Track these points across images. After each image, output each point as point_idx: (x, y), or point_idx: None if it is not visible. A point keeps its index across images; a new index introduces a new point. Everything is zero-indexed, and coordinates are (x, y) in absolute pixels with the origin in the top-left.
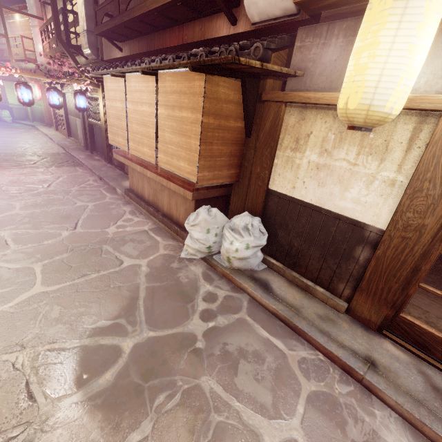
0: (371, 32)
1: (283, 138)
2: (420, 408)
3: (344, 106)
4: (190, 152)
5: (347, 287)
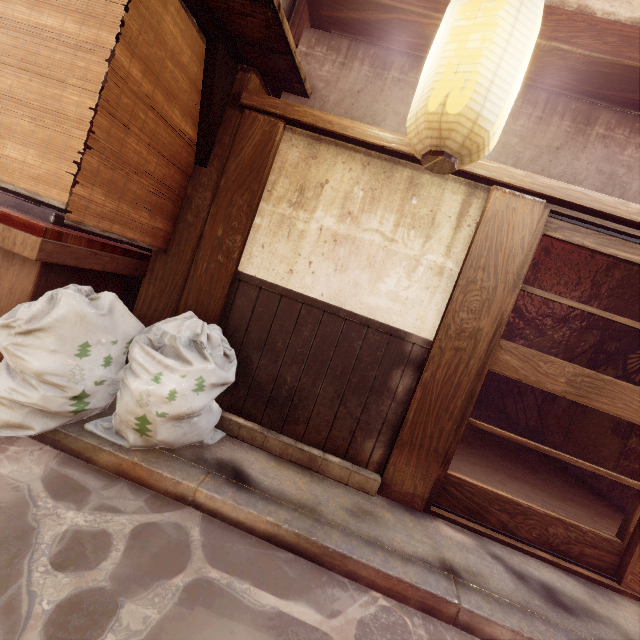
0: (483, 10)
1: (275, 182)
2: (535, 622)
3: (440, 109)
4: (54, 122)
5: (378, 445)
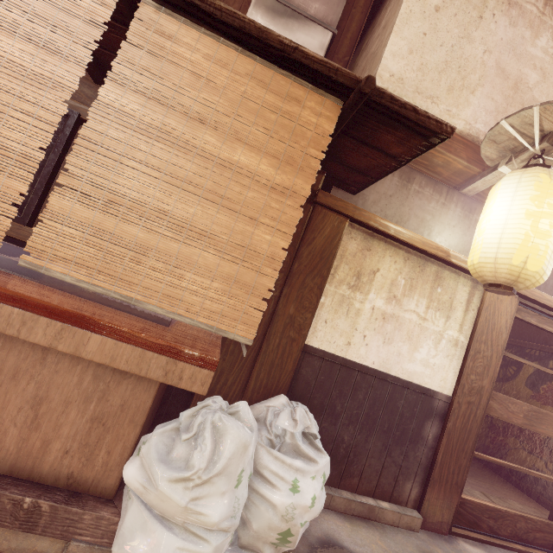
0: (547, 204)
1: (337, 267)
2: None
3: (521, 265)
4: (244, 257)
5: (414, 485)
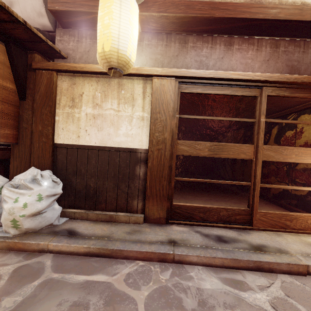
0: (106, 7)
1: (60, 99)
2: (208, 250)
3: (102, 50)
4: None
5: (139, 201)
